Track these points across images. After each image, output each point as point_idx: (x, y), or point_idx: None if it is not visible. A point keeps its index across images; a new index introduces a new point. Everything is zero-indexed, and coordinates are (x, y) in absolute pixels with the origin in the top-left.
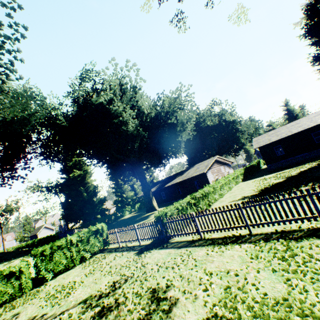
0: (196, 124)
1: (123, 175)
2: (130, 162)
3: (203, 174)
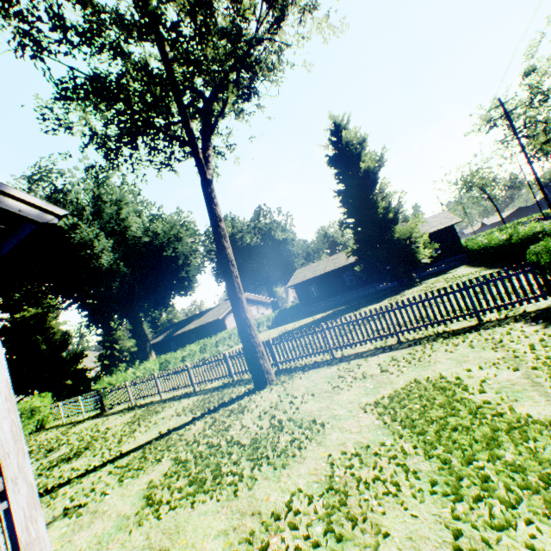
0: (231, 241)
1: (109, 319)
2: (116, 302)
3: (222, 319)
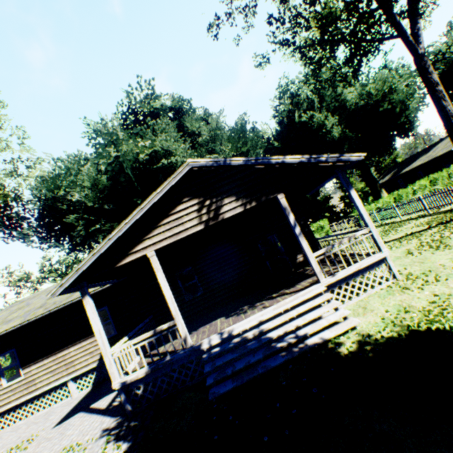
0: None
1: None
2: None
3: None
